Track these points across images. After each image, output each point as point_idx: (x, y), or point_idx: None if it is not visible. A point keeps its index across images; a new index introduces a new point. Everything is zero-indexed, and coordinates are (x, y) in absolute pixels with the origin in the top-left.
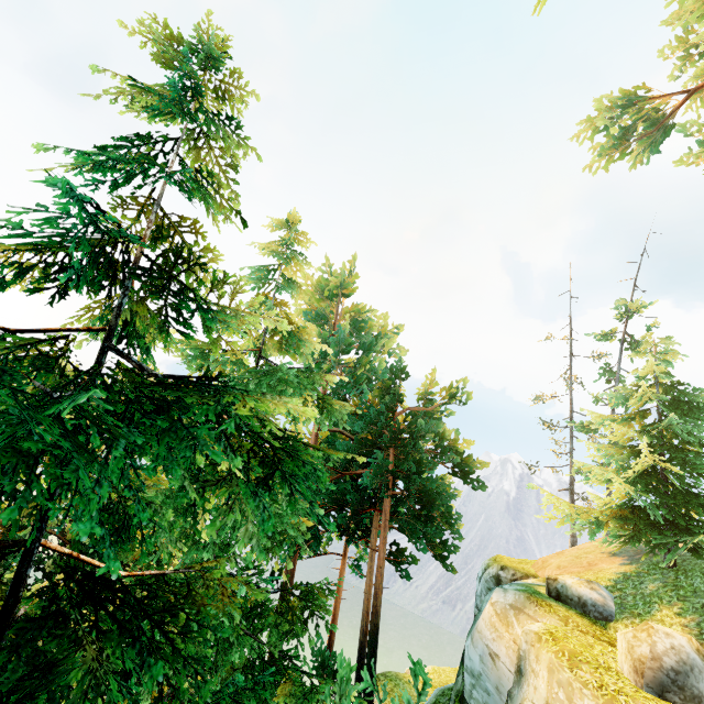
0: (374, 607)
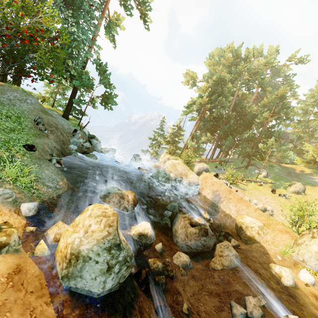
0: None
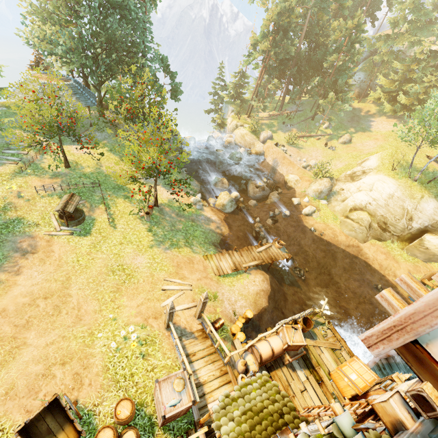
0: None
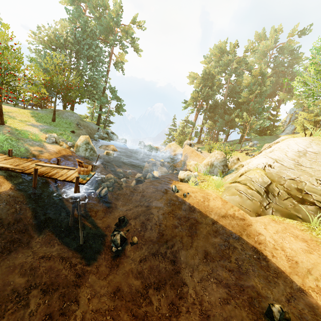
0: (277, 113)
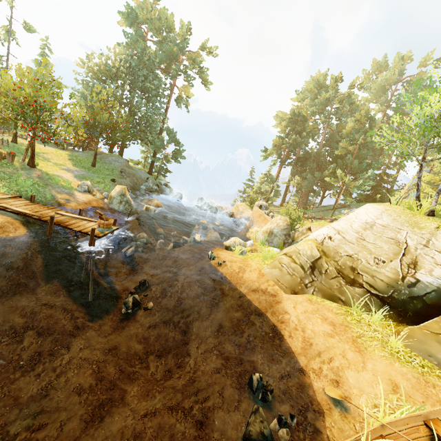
0: (398, 171)
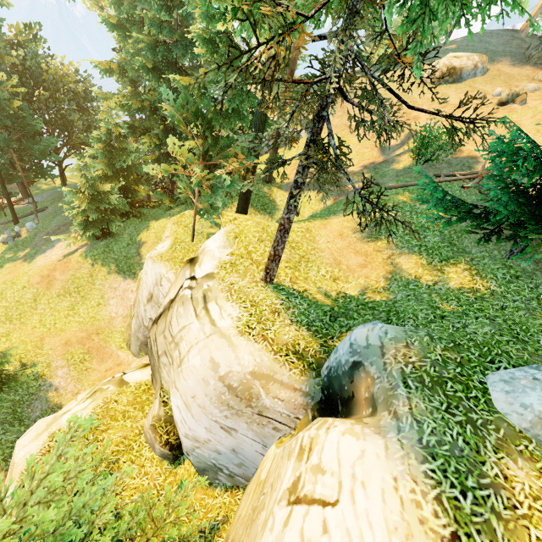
0: None
